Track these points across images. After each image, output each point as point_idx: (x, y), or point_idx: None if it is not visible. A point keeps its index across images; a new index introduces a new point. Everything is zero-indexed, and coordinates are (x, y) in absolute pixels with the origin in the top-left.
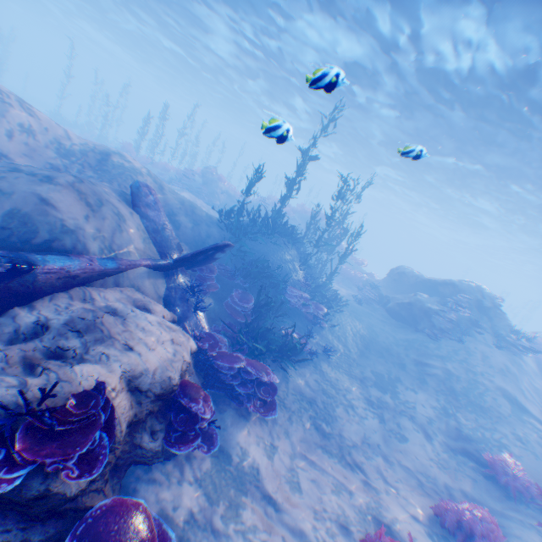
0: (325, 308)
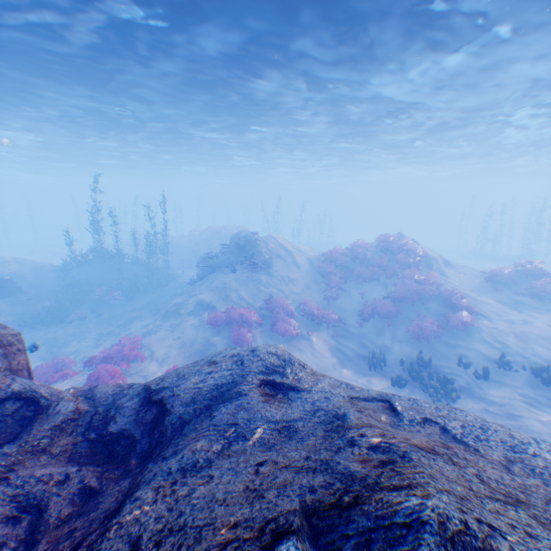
0: (119, 292)
